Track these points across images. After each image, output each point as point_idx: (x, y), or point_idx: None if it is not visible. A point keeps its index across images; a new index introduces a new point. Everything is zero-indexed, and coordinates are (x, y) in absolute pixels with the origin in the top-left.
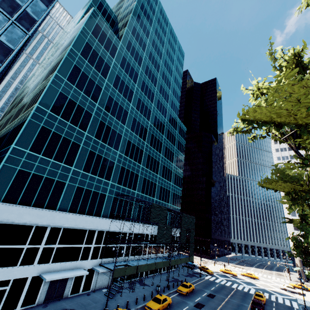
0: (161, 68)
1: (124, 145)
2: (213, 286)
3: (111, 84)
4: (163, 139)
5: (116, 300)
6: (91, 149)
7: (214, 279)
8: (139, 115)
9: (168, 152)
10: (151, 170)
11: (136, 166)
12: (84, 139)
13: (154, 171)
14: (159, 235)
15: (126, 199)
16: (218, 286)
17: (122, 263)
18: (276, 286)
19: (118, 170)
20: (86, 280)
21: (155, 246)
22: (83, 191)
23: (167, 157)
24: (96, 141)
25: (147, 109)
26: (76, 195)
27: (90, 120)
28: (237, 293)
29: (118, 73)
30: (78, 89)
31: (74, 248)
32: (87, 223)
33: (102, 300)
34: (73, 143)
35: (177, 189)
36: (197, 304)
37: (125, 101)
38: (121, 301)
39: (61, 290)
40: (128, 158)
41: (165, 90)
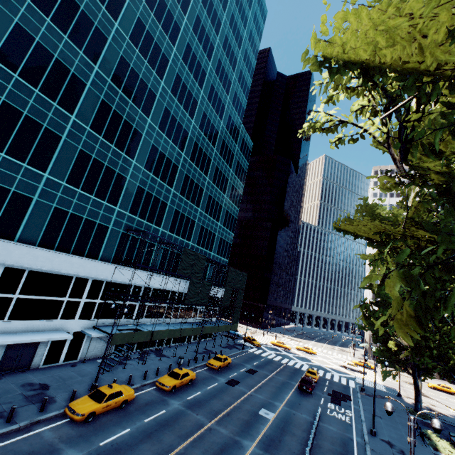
0: (223, 28)
1: (145, 152)
2: (257, 360)
3: (126, 33)
4: (214, 155)
5: (116, 373)
6: (82, 148)
7: (260, 353)
8: (175, 104)
9: (220, 177)
10: (188, 200)
11: (164, 189)
12: (69, 128)
13: (193, 201)
14: (190, 293)
15: (143, 238)
16: (263, 360)
17: (131, 327)
18: (336, 362)
19: (132, 191)
20: (72, 346)
21: (184, 308)
22: (66, 216)
23: (216, 184)
24: (92, 136)
25: (191, 98)
26: (54, 222)
27: (82, 95)
28: (286, 369)
29: (141, 16)
30: (56, 28)
31: (50, 301)
32: (73, 267)
33: (94, 373)
34: (47, 131)
35: (227, 233)
36: (230, 381)
37: (151, 75)
38: (122, 375)
39: (27, 358)
40: (150, 175)
41: (227, 71)
